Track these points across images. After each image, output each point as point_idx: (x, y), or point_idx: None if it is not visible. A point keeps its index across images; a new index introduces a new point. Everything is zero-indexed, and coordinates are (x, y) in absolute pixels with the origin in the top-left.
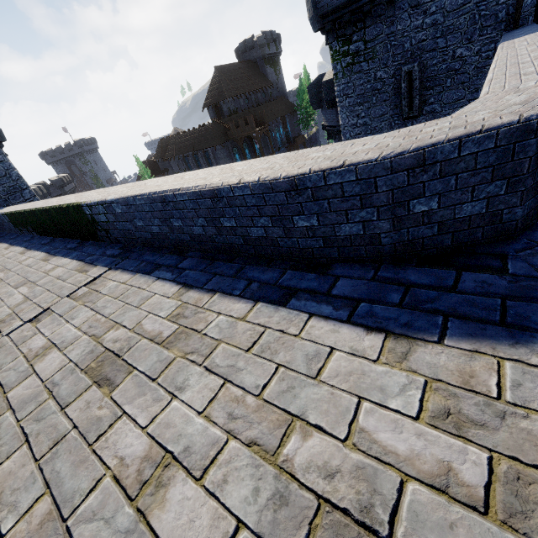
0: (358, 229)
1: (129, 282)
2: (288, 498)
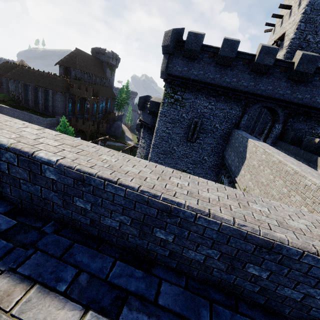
0: None
1: None
2: None
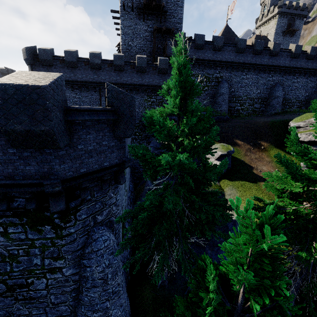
0: None
1: None
2: None
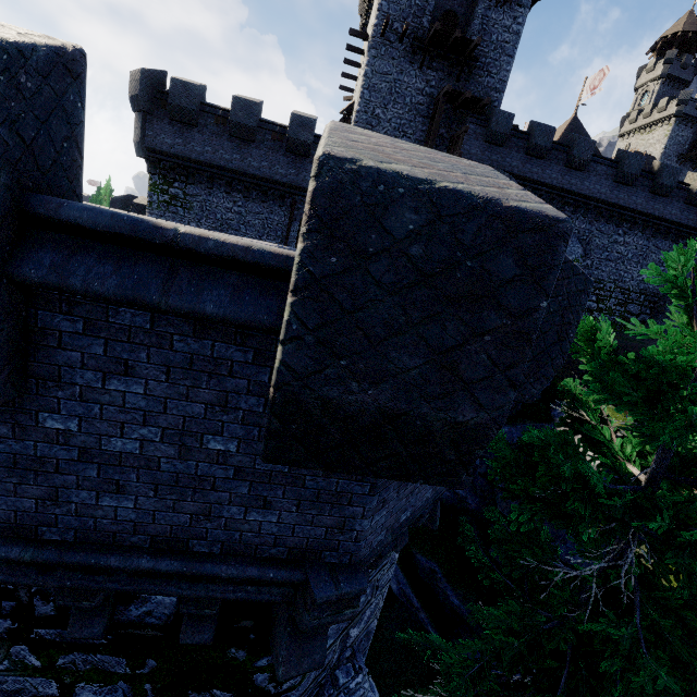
0: None
1: None
2: None
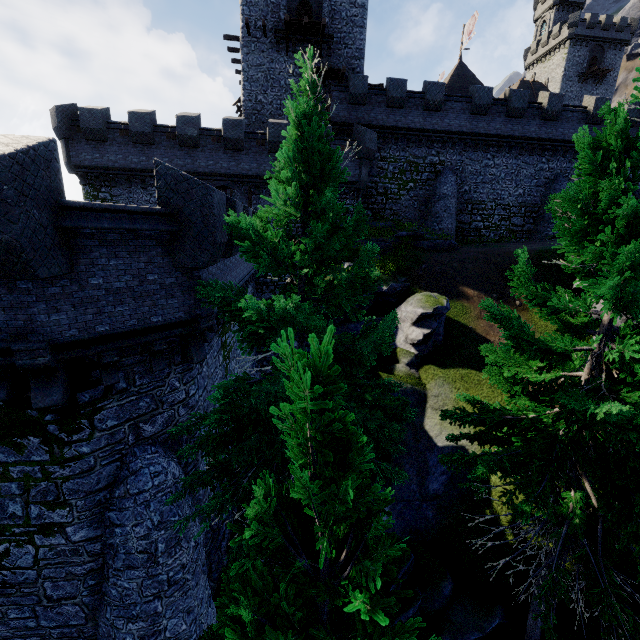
0: None
1: None
2: None
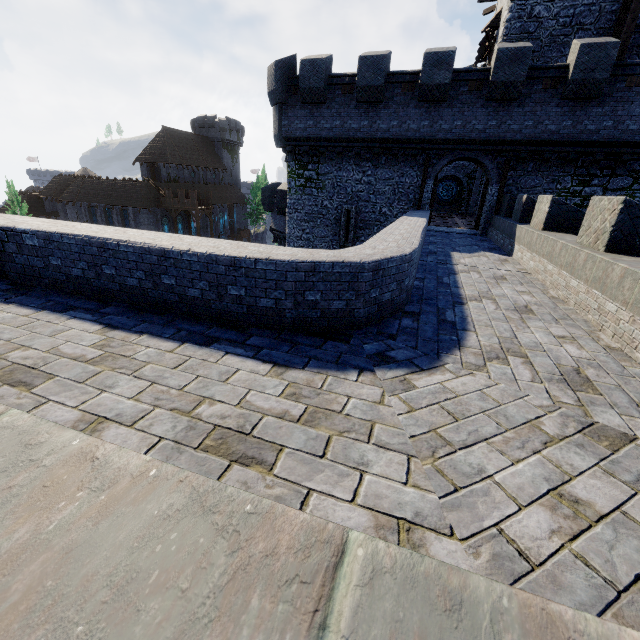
0: (272, 304)
1: (32, 316)
2: (196, 429)
